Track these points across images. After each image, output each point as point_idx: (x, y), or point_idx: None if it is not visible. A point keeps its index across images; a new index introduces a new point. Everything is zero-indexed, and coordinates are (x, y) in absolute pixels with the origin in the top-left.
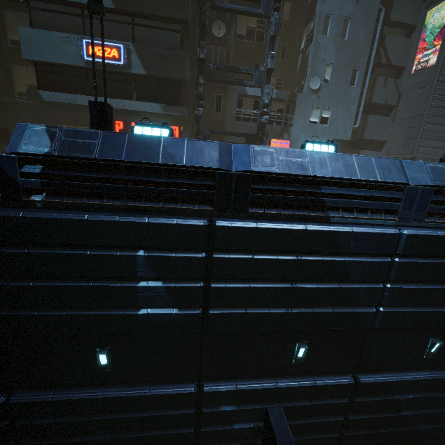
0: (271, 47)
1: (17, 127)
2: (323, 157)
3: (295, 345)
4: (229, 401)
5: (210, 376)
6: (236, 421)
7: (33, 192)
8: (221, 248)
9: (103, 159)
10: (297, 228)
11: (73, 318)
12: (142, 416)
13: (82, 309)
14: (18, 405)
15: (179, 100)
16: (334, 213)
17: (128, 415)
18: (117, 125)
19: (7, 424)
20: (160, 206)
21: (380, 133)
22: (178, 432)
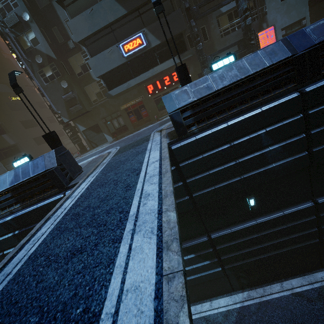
0: None
1: (164, 99)
2: None
3: None
4: None
5: (319, 193)
6: None
7: (188, 127)
8: (313, 105)
9: (220, 89)
10: None
11: (233, 184)
12: (283, 228)
13: (235, 177)
14: (216, 239)
15: (186, 46)
16: None
17: (274, 230)
18: (149, 88)
19: (213, 250)
20: (261, 99)
21: None
22: (307, 232)
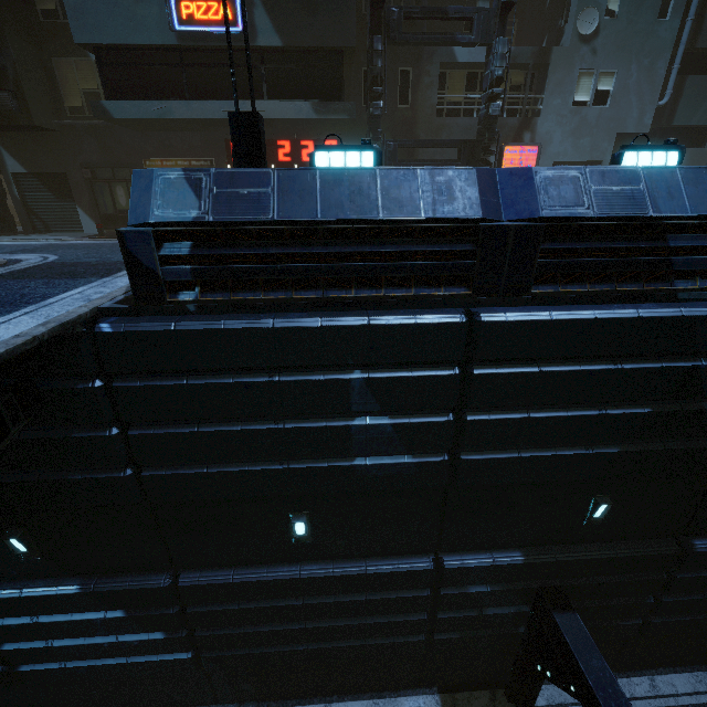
0: None
1: (135, 177)
2: (672, 177)
3: (589, 501)
4: (481, 580)
5: (453, 547)
6: (489, 605)
7: (177, 288)
8: (487, 359)
9: (286, 221)
10: (622, 316)
11: (257, 476)
12: (357, 600)
13: (268, 461)
14: (190, 589)
15: (342, 89)
16: (686, 283)
17: (336, 599)
18: None
19: (178, 611)
20: (383, 294)
21: (706, 112)
22: (405, 619)
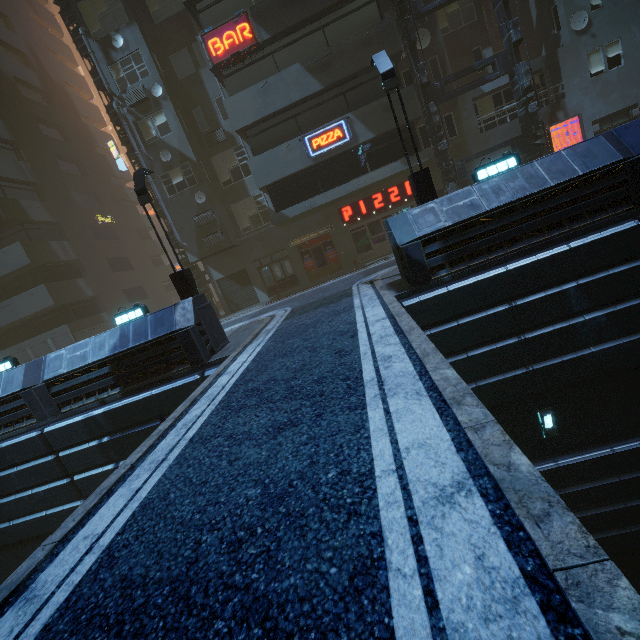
0: (506, 15)
1: (391, 222)
2: None
3: None
4: None
5: None
6: None
7: (432, 272)
8: None
9: (494, 209)
10: None
11: (512, 381)
12: (612, 482)
13: (516, 369)
14: None
15: (418, 144)
16: None
17: (593, 484)
18: (345, 213)
19: None
20: (568, 229)
21: None
22: None
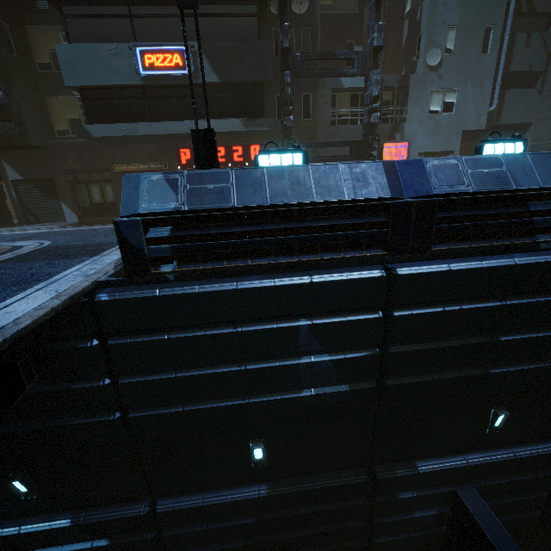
0: (376, 16)
1: (125, 180)
2: (525, 161)
3: (489, 413)
4: (408, 487)
5: (383, 459)
6: (416, 508)
7: (159, 262)
8: (403, 303)
9: (244, 207)
10: (503, 264)
11: (224, 410)
12: (307, 513)
13: (232, 397)
14: (166, 514)
15: (264, 110)
16: (545, 237)
17: (289, 513)
18: (183, 154)
19: (155, 535)
20: (319, 258)
21: (523, 113)
22: (348, 527)
